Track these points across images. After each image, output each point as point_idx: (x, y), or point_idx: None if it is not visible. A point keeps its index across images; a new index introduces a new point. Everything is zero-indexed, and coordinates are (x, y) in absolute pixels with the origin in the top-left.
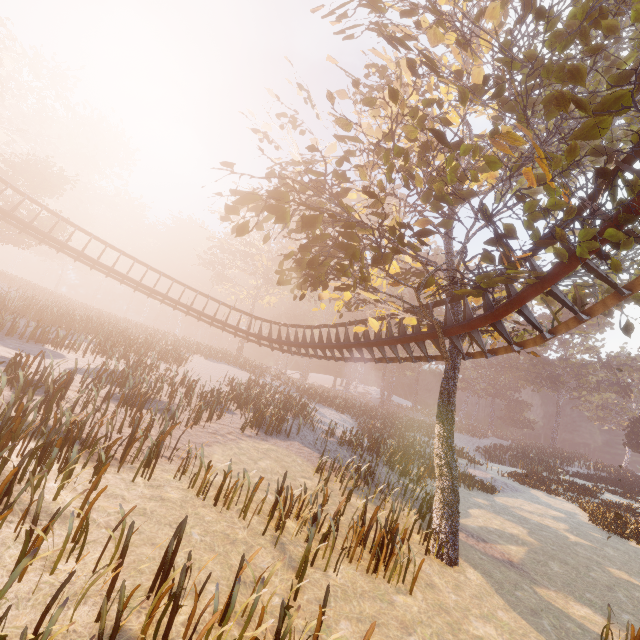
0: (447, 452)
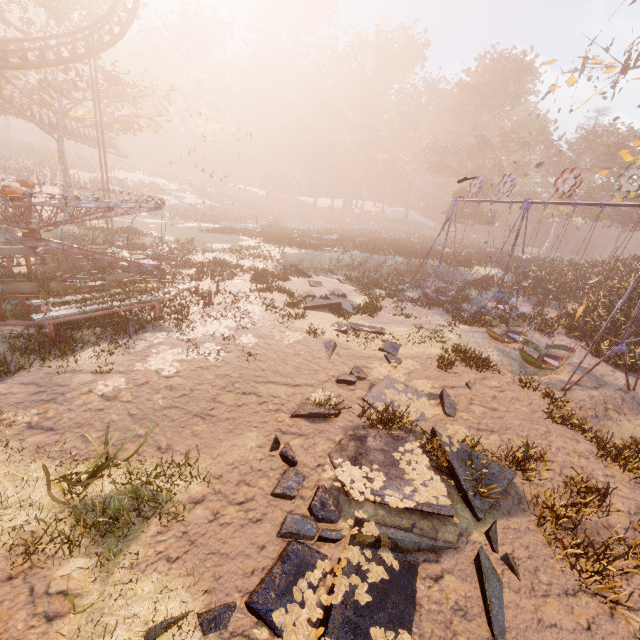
0: (63, 175)
